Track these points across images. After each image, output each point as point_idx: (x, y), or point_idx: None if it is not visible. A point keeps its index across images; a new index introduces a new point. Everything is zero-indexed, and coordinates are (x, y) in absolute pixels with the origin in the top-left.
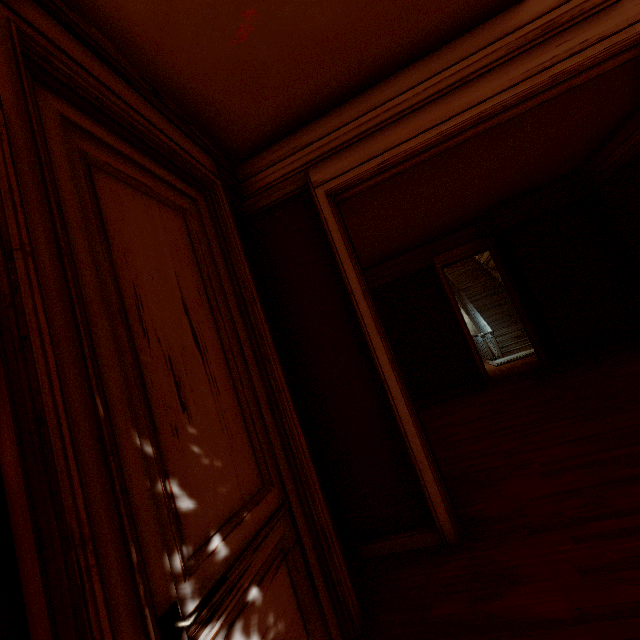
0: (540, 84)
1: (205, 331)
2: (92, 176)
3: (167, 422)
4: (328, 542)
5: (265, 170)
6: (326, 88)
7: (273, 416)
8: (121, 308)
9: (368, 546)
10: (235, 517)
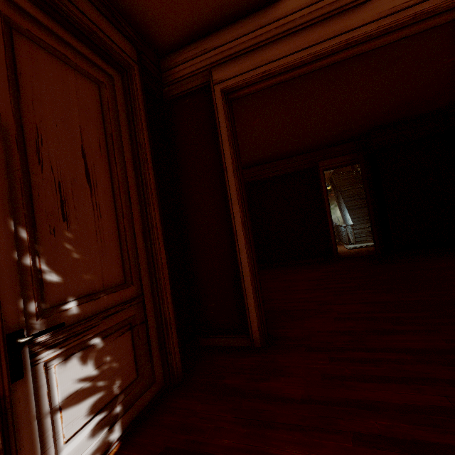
0: (401, 20)
1: (98, 173)
2: (13, 38)
3: (47, 224)
4: (167, 327)
5: (180, 65)
6: (231, 0)
7: (144, 241)
8: (21, 140)
9: (205, 339)
10: (93, 295)
